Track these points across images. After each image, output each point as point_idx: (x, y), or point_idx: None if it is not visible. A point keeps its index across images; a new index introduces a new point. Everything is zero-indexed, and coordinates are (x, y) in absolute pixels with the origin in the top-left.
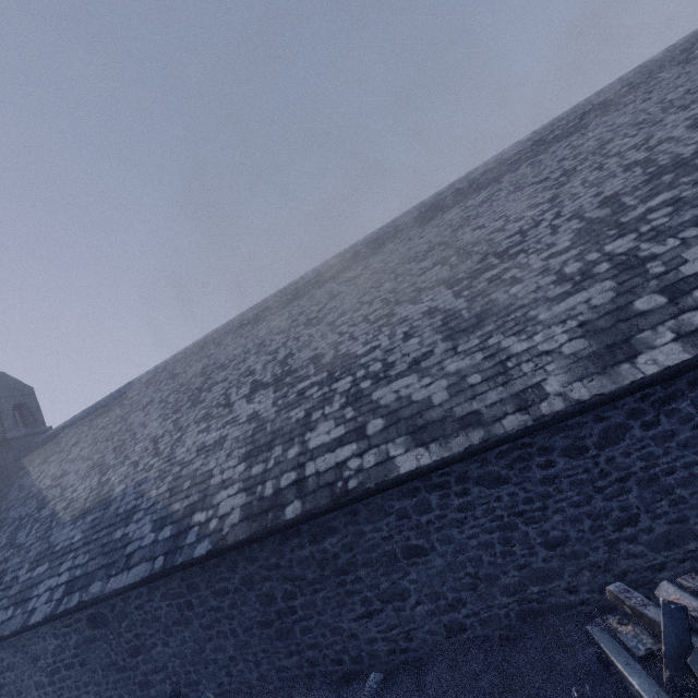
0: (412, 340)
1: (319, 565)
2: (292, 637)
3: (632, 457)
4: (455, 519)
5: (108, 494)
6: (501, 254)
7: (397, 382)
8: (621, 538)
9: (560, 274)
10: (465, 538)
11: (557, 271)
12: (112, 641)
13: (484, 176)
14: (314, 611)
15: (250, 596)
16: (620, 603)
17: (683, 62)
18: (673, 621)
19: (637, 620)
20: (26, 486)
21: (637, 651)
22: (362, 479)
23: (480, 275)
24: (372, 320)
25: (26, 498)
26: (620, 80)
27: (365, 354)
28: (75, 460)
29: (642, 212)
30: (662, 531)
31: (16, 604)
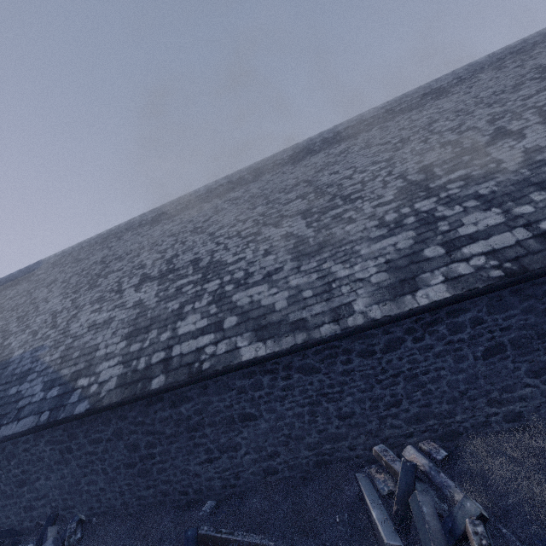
0: (270, 257)
1: (175, 424)
2: (151, 475)
3: (403, 361)
4: (279, 396)
5: (8, 356)
6: (345, 197)
7: (253, 289)
8: (388, 415)
9: (381, 220)
10: (284, 409)
11: (380, 217)
12: (2, 475)
13: (346, 131)
14: (169, 457)
15: (119, 444)
16: (379, 459)
17: (496, 68)
18: (406, 473)
19: (388, 470)
20: None
21: (383, 491)
22: (214, 362)
23: (327, 212)
24: (243, 235)
25: None
26: (453, 72)
27: (233, 263)
28: None
29: (445, 181)
30: (415, 412)
31: None
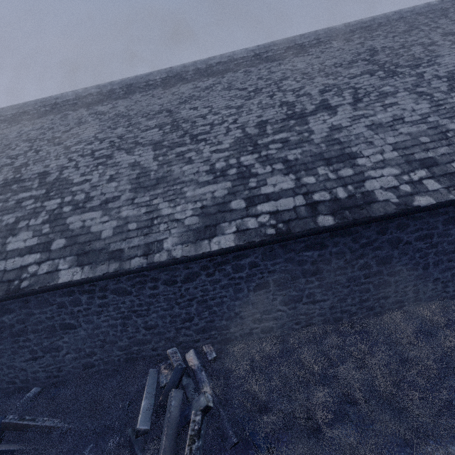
0: (112, 184)
1: None
2: None
3: (198, 289)
4: (96, 311)
5: None
6: (193, 137)
7: (88, 213)
8: (183, 327)
9: (212, 166)
10: (101, 321)
11: (213, 163)
12: None
13: (217, 66)
14: None
15: None
16: (170, 358)
17: (346, 40)
18: (176, 374)
19: (173, 367)
20: None
21: (161, 384)
22: (33, 282)
23: (175, 148)
24: (96, 156)
25: None
26: (315, 32)
27: (78, 184)
28: None
29: (269, 141)
30: (202, 325)
31: None
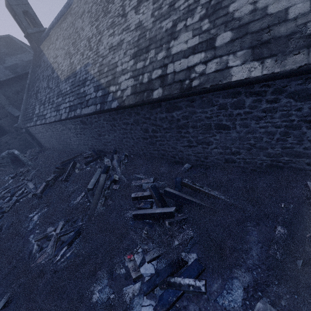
0: None
1: (169, 122)
2: (155, 145)
3: None
4: (257, 116)
5: (74, 70)
6: None
7: None
8: None
9: None
10: (258, 127)
11: None
12: (91, 130)
13: None
14: (165, 139)
15: (138, 127)
16: None
17: None
18: None
19: None
20: (45, 61)
21: None
22: (202, 81)
23: None
24: None
25: (47, 67)
26: None
27: None
28: (59, 49)
29: None
30: None
31: (56, 111)
